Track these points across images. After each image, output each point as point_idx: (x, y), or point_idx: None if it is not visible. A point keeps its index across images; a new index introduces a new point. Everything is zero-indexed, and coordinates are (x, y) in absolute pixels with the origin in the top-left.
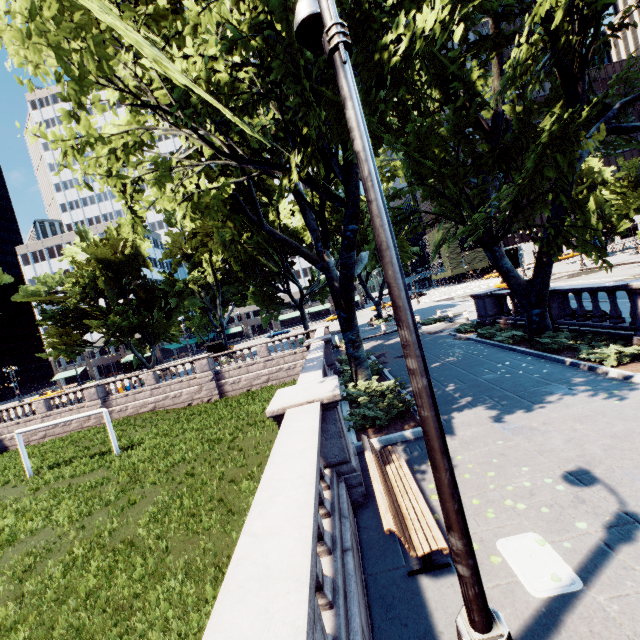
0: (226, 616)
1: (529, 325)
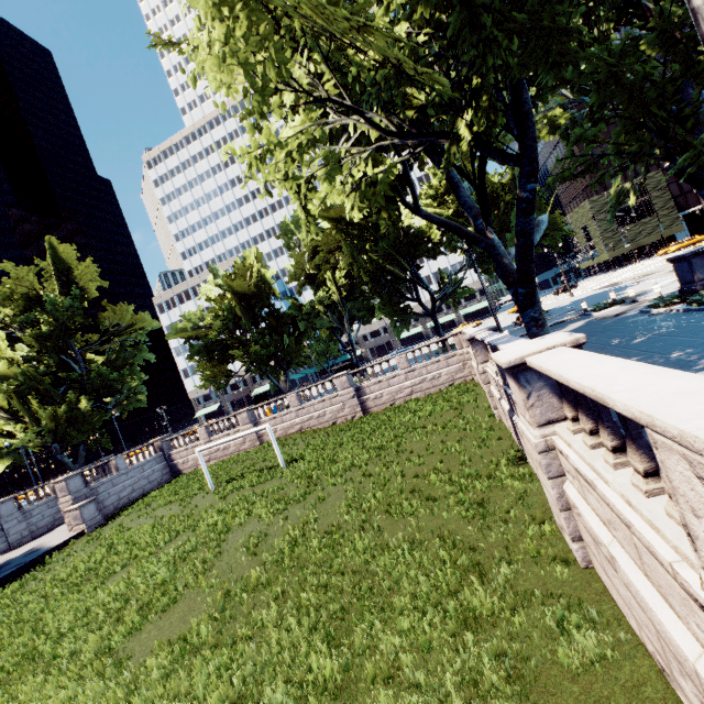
0: (669, 410)
1: None
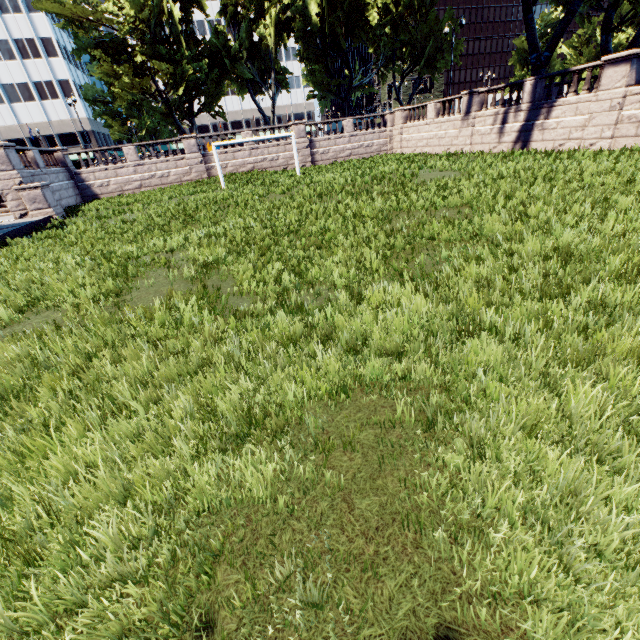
0: None
1: None
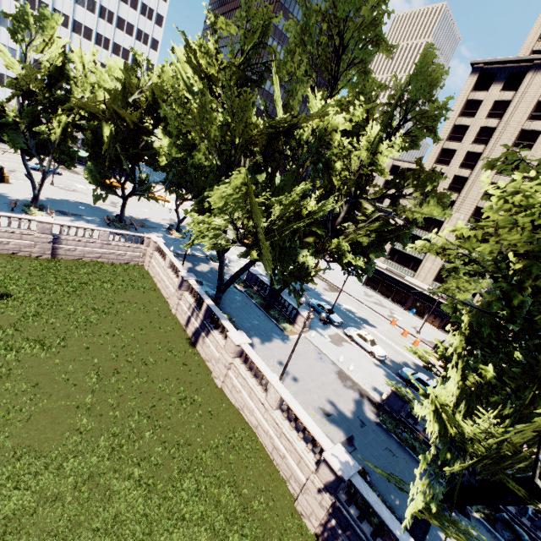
0: (275, 385)
1: (269, 303)
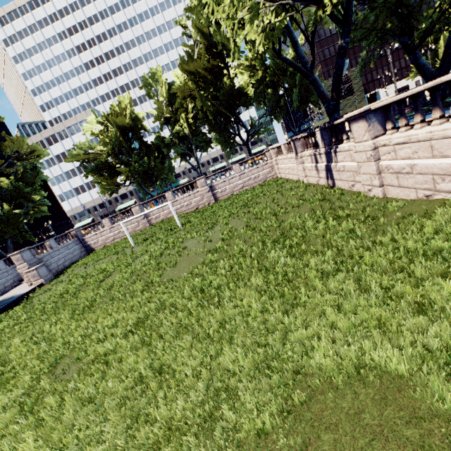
0: None
1: None
